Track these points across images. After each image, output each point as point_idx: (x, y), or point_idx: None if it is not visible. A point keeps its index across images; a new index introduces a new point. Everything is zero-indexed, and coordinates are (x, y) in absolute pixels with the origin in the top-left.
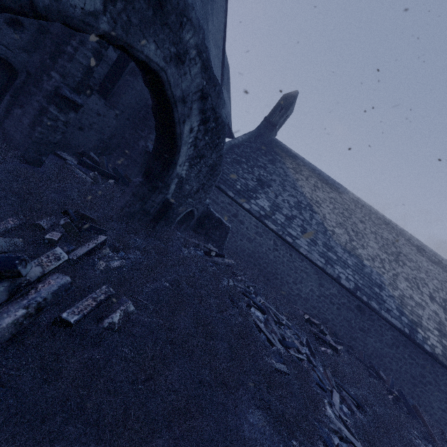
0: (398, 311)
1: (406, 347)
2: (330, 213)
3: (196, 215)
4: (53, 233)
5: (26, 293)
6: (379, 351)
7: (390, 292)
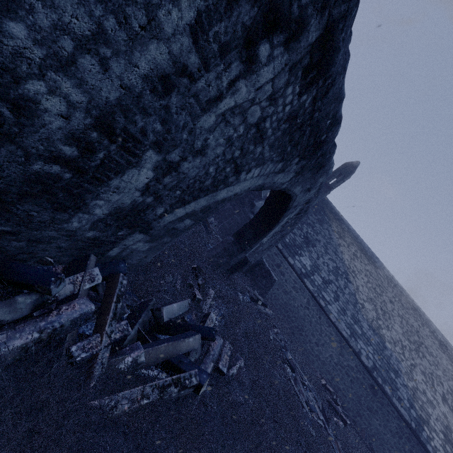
0: (409, 402)
1: (408, 440)
2: (364, 286)
3: (252, 263)
4: (196, 291)
5: (208, 349)
6: (381, 435)
7: (405, 382)
